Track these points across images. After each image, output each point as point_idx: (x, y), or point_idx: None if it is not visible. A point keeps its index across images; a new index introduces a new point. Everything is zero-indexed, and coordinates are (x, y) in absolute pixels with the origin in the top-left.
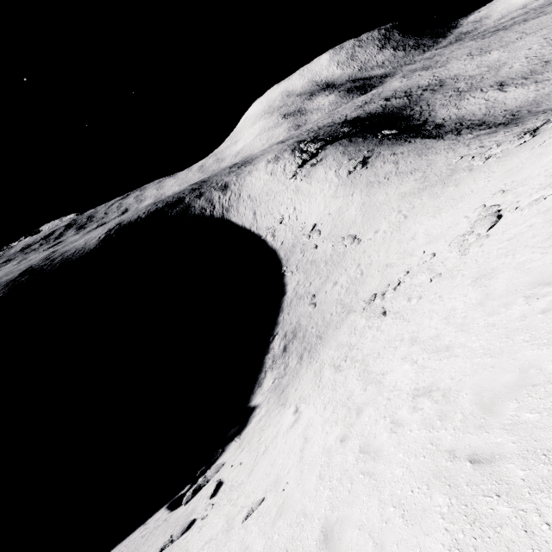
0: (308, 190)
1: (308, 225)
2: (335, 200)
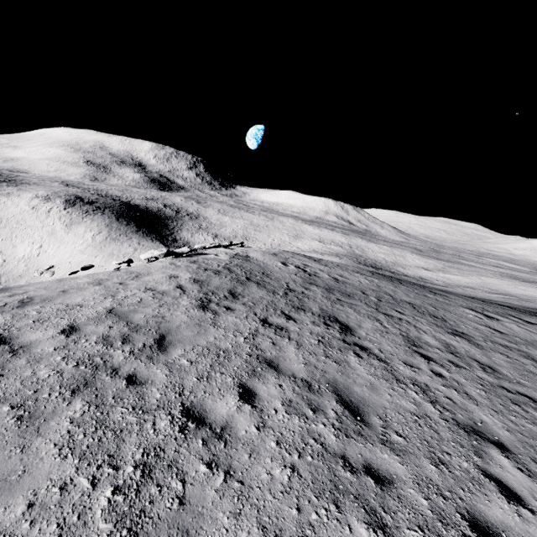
0: (63, 237)
1: (46, 264)
2: (81, 254)
